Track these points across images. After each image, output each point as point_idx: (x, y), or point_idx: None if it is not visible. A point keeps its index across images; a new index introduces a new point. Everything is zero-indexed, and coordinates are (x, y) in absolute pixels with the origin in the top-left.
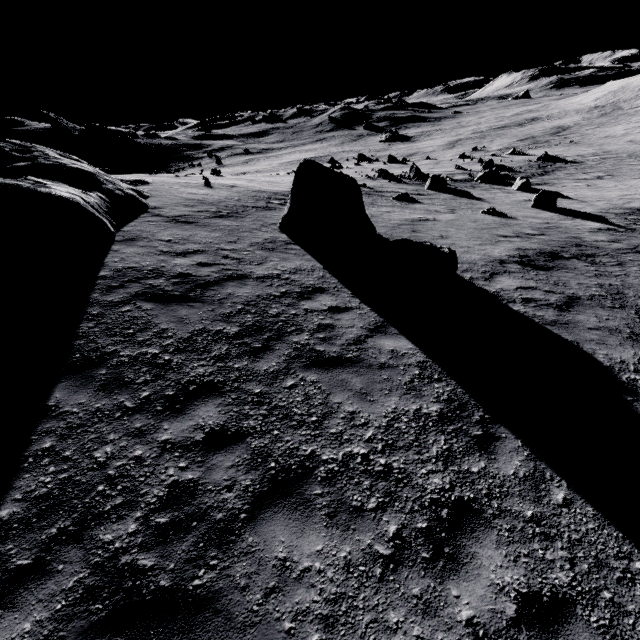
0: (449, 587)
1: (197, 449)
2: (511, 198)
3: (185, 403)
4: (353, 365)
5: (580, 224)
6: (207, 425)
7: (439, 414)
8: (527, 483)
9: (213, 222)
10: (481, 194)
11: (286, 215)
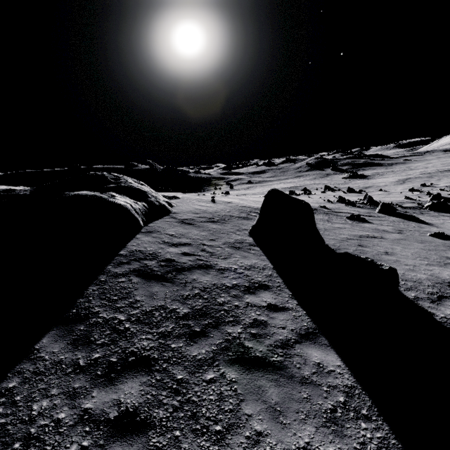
0: None
1: (105, 428)
2: None
3: (119, 373)
4: (274, 371)
5: None
6: (124, 403)
7: None
8: None
9: (205, 225)
10: (429, 219)
11: (254, 224)
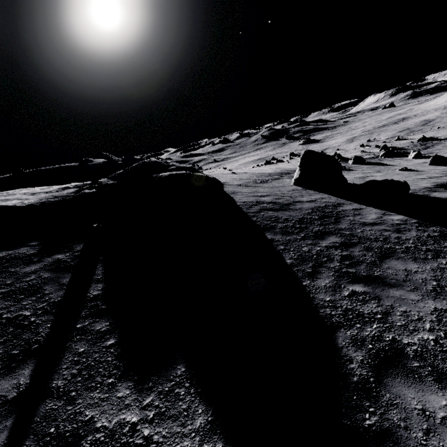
0: None
1: (340, 247)
2: (411, 162)
3: (321, 237)
4: (383, 224)
5: None
6: (337, 242)
7: (440, 235)
8: None
9: (259, 185)
10: (389, 163)
11: (298, 178)
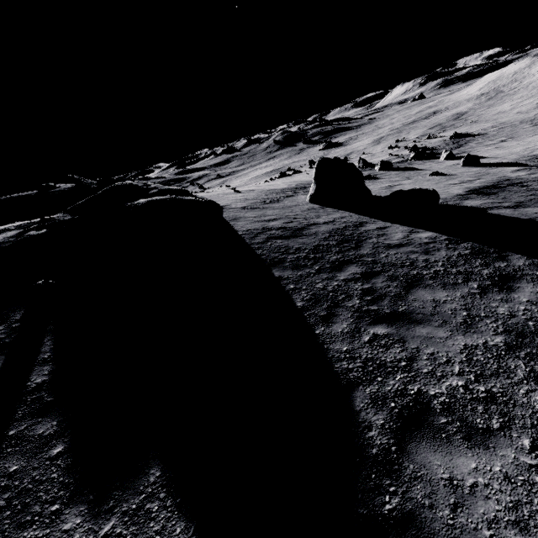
0: (513, 295)
1: (361, 279)
2: (443, 165)
3: (339, 268)
4: (411, 245)
5: (502, 170)
6: (358, 272)
7: (471, 253)
8: (531, 266)
9: (268, 206)
10: (420, 167)
11: (313, 193)
